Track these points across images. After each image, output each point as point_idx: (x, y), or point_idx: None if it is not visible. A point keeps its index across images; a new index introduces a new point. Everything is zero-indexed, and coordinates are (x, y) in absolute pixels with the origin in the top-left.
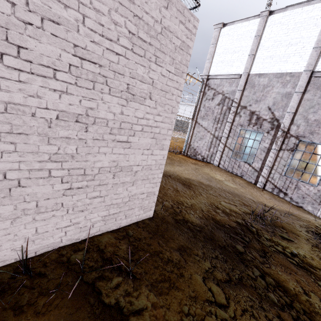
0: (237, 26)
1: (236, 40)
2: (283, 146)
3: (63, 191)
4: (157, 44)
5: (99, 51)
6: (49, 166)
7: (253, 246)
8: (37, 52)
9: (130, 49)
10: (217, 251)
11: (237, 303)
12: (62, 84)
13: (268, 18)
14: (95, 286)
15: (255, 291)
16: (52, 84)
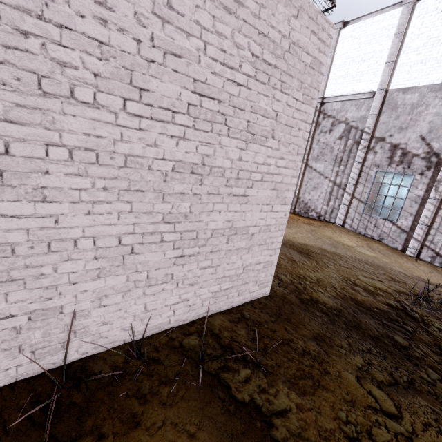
0: (366, 23)
1: (365, 44)
2: None
3: (174, 259)
4: (283, 65)
5: (219, 83)
6: (162, 229)
7: (420, 338)
8: (158, 93)
9: (253, 77)
10: (368, 343)
11: (413, 414)
12: (180, 128)
13: (415, 5)
14: (220, 378)
15: (436, 400)
16: (170, 129)
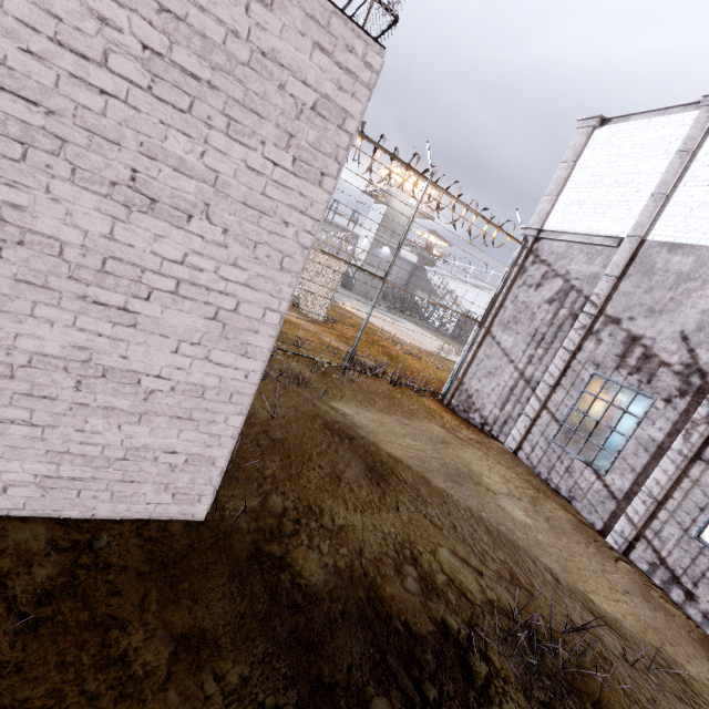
0: (637, 126)
1: (627, 158)
2: (707, 449)
3: None
4: (235, 89)
5: (45, 76)
6: None
7: None
8: None
9: (146, 88)
10: (296, 692)
11: None
12: None
13: None
14: None
15: None
16: None
